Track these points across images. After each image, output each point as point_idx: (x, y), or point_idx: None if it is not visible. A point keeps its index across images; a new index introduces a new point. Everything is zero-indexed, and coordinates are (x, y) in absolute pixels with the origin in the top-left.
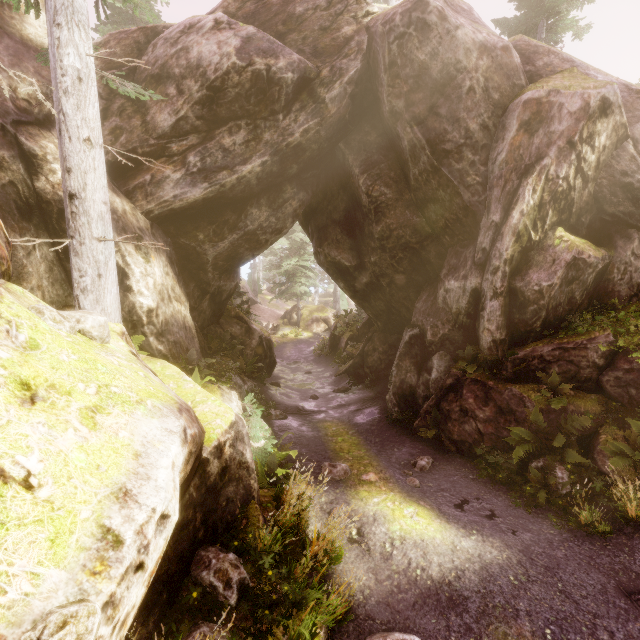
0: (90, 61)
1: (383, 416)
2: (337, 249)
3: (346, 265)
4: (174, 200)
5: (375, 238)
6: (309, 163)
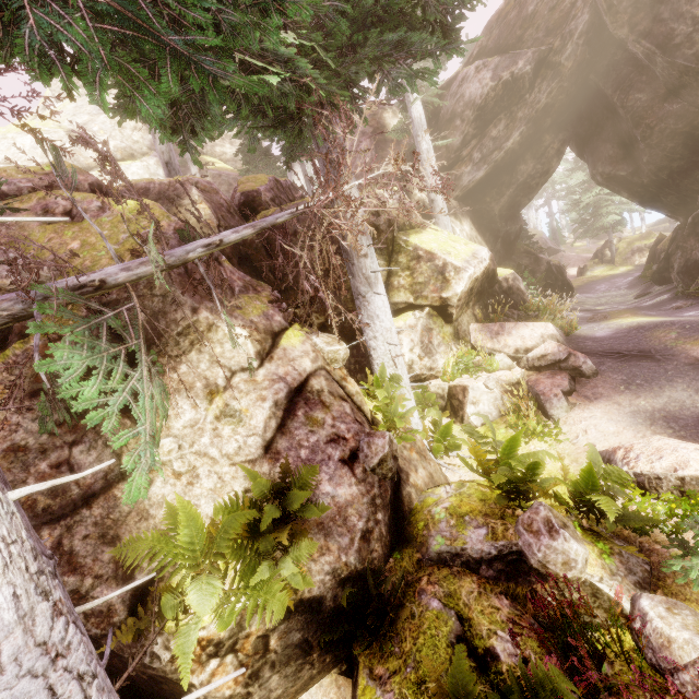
0: (429, 142)
1: (671, 296)
2: (610, 164)
3: (622, 175)
4: (469, 184)
5: (639, 141)
6: (561, 109)
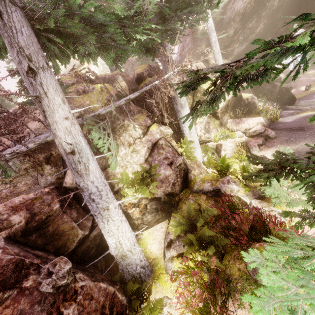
0: (216, 37)
1: None
2: None
3: None
4: (237, 53)
5: None
6: (287, 6)
